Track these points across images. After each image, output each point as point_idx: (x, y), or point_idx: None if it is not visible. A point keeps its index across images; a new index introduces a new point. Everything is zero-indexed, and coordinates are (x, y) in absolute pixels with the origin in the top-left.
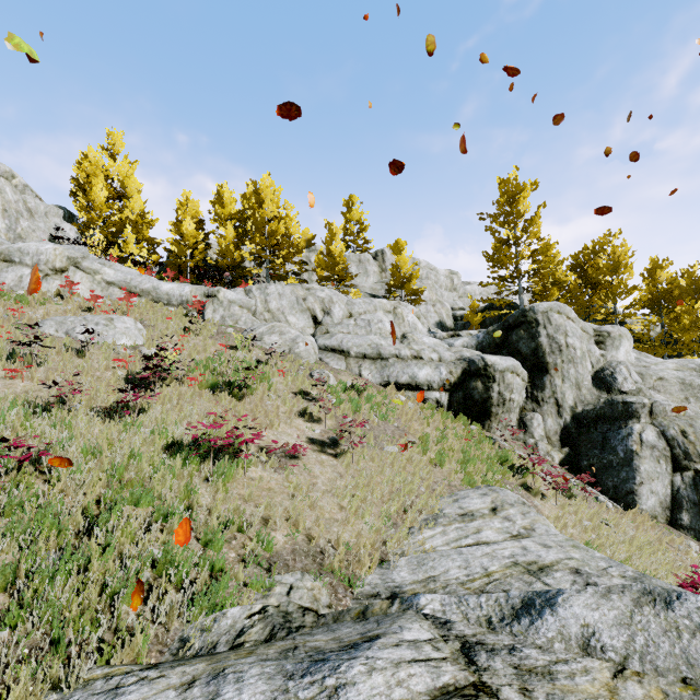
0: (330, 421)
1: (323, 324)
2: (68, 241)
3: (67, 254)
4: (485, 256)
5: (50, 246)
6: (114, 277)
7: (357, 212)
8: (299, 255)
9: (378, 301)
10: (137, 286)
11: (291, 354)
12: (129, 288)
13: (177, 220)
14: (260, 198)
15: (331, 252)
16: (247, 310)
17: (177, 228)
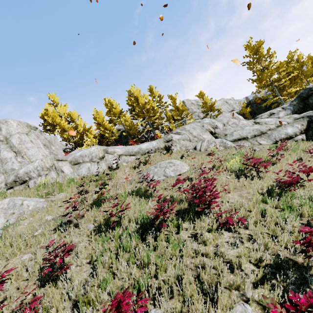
0: (309, 159)
1: (217, 133)
2: (70, 149)
3: (102, 148)
4: (249, 81)
5: (94, 148)
6: (121, 151)
7: (156, 92)
8: (161, 115)
9: (226, 115)
10: (132, 151)
11: (232, 147)
12: (129, 153)
13: (97, 123)
14: (136, 96)
15: (178, 107)
16: (186, 140)
17: (99, 126)
